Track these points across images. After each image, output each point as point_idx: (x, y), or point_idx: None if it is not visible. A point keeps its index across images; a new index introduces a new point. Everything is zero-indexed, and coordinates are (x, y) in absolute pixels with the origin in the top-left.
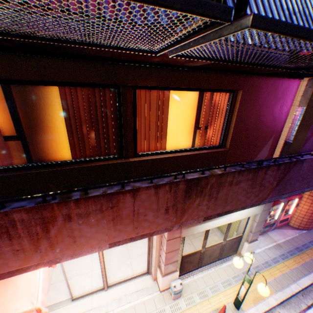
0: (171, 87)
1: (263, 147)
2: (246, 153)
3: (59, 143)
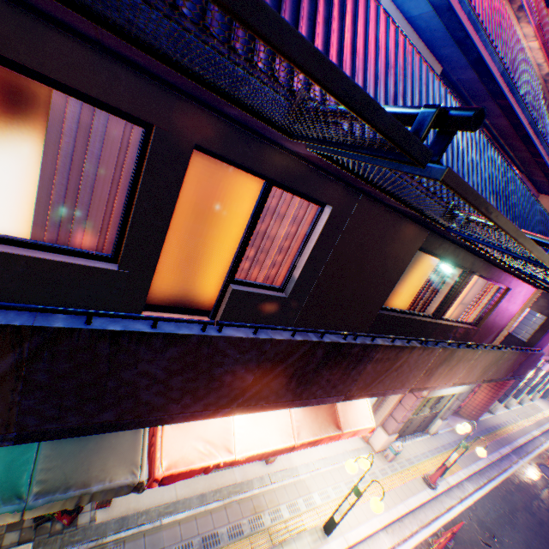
0: (484, 277)
1: (493, 333)
2: (484, 334)
3: (399, 293)
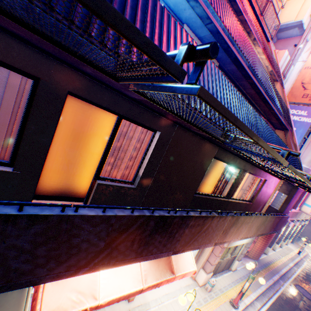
0: (252, 173)
1: (261, 205)
2: (256, 206)
3: (206, 184)
